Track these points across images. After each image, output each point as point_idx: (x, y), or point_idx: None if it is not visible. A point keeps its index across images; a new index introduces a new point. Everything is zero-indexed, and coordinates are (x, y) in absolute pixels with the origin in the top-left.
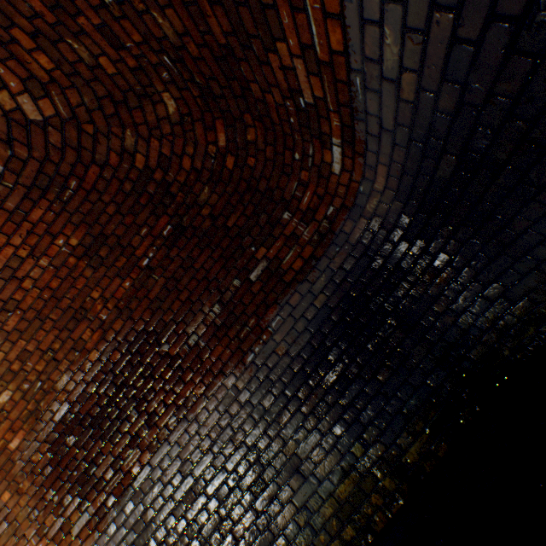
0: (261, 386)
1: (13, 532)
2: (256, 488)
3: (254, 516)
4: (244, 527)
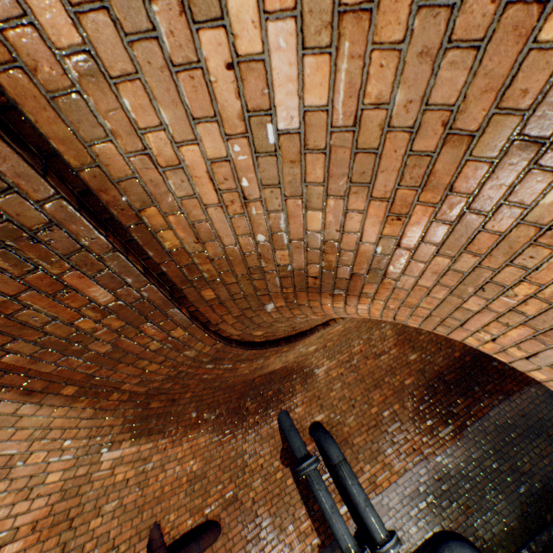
0: (550, 396)
1: (398, 426)
2: (551, 437)
3: (551, 448)
4: (546, 452)
